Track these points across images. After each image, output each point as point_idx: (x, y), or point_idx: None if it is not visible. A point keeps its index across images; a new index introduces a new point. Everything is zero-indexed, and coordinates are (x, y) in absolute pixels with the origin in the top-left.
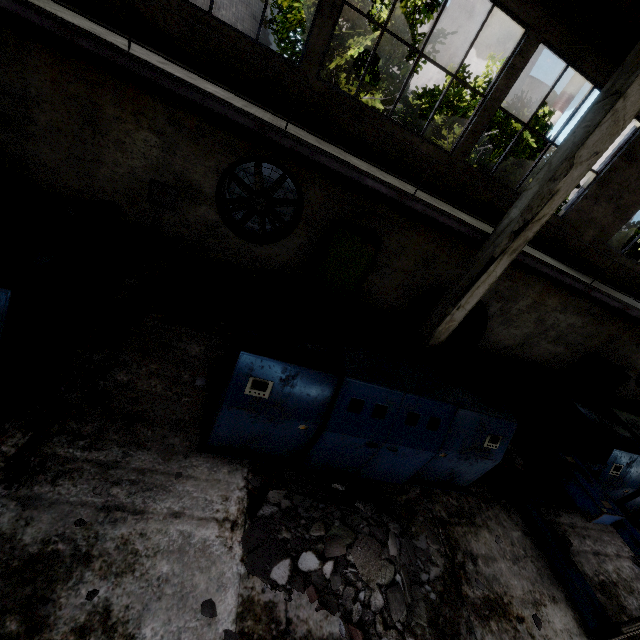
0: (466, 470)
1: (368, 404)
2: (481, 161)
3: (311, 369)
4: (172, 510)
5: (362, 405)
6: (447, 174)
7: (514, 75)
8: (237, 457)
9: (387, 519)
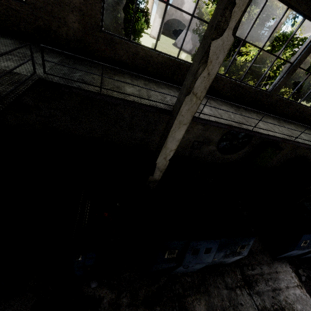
0: None
1: None
2: None
3: None
4: (285, 286)
5: None
6: None
7: None
8: (283, 260)
9: None
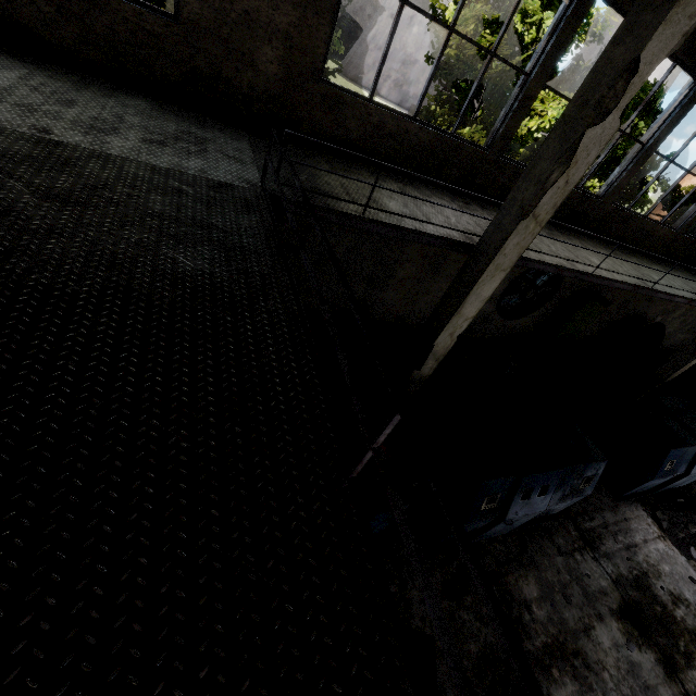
0: None
1: None
2: None
3: (691, 446)
4: (642, 539)
5: None
6: (668, 244)
7: None
8: (631, 499)
9: None
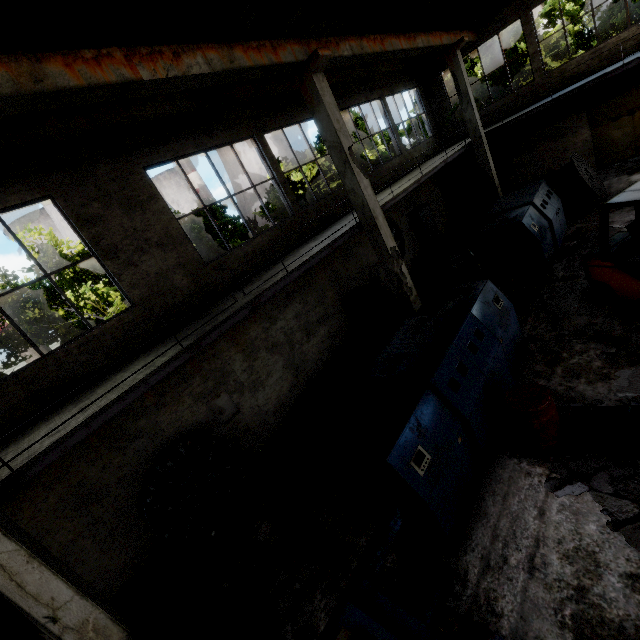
0: None
1: None
2: None
3: None
4: None
5: None
6: None
7: None
8: None
9: None
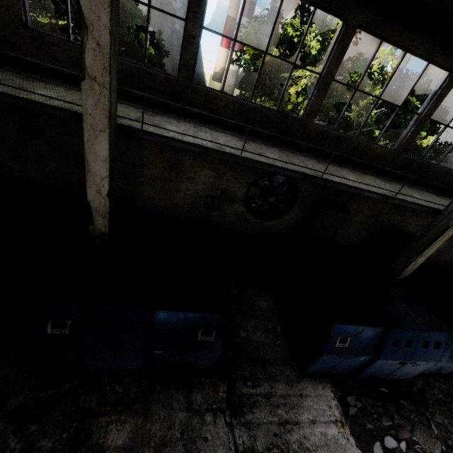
0: (450, 366)
1: (401, 341)
2: (378, 120)
3: (369, 326)
4: (310, 419)
5: (398, 342)
6: (392, 162)
7: (441, 100)
8: (322, 377)
9: (422, 409)
